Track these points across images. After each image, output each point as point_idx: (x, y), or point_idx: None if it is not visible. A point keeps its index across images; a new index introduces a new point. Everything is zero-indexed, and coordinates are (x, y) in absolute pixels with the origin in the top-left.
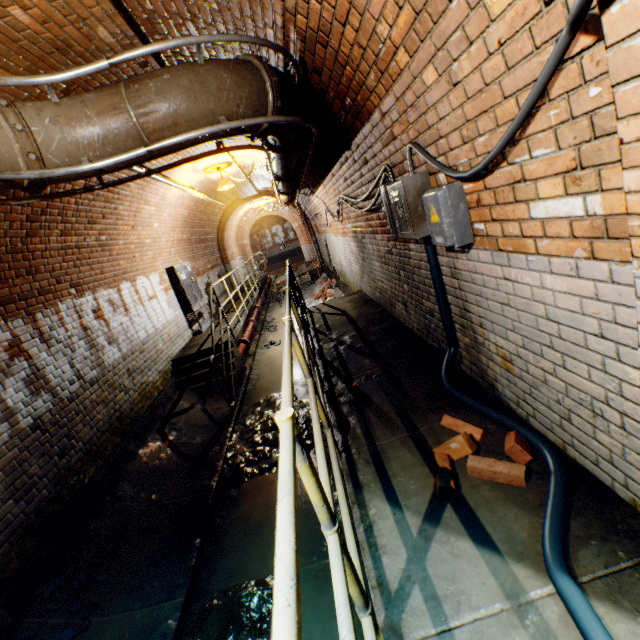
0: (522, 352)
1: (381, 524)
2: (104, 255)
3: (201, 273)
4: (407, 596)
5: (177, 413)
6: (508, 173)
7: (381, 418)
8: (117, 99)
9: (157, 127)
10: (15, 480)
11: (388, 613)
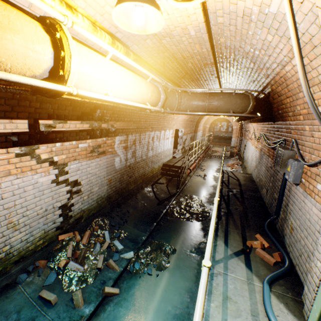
0: (297, 228)
1: (219, 246)
2: (162, 120)
3: (185, 134)
4: (219, 263)
5: (158, 183)
6: (316, 170)
7: (234, 223)
8: (205, 98)
9: (211, 108)
10: (121, 178)
11: (212, 262)
